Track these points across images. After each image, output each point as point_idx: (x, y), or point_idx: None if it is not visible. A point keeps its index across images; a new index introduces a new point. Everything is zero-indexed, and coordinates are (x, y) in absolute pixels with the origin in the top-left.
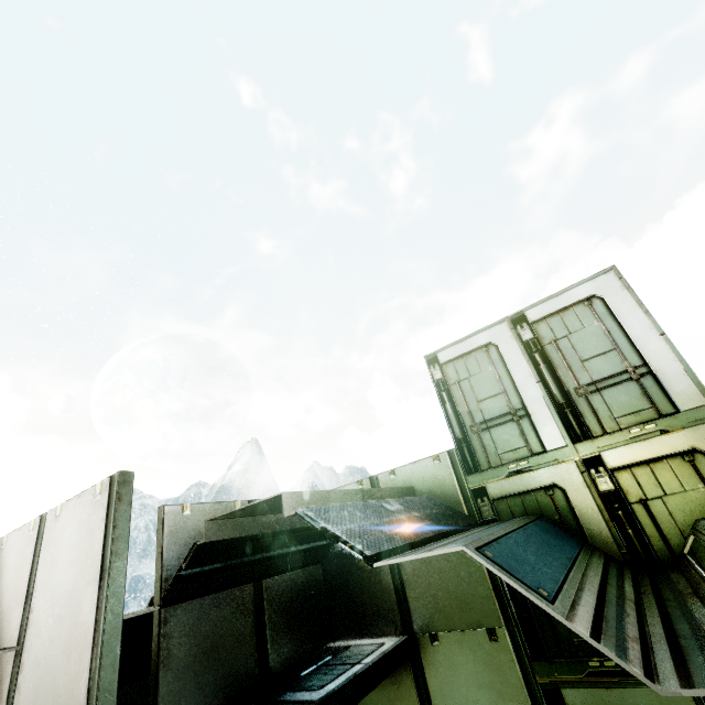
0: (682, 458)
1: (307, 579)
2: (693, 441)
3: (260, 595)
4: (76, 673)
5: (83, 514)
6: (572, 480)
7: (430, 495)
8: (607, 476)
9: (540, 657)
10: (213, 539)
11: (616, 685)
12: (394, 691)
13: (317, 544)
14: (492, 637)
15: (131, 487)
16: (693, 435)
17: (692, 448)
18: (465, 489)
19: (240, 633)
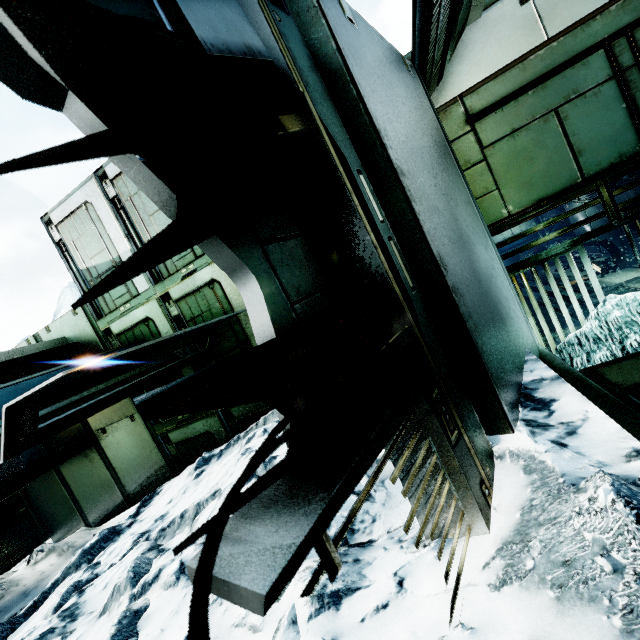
0: (209, 287)
1: None
2: (212, 274)
3: None
4: None
5: None
6: (156, 313)
7: (77, 340)
8: (175, 306)
9: (158, 422)
10: None
11: (190, 424)
12: (91, 465)
13: None
14: (133, 420)
15: None
16: (212, 270)
17: (213, 279)
18: (98, 332)
19: None
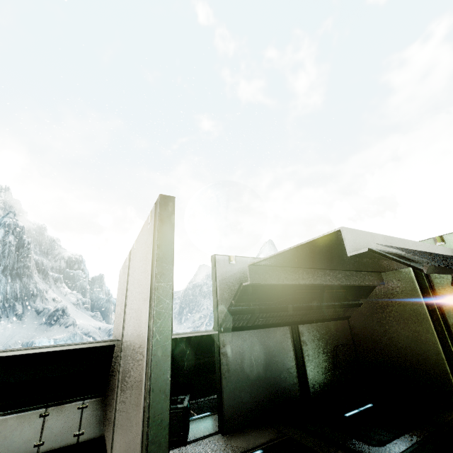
0: None
1: (336, 331)
2: None
3: (297, 337)
4: (138, 384)
5: (143, 243)
6: None
7: None
8: None
9: None
10: (256, 282)
11: None
12: None
13: (346, 303)
14: None
15: (172, 211)
16: None
17: None
18: None
19: (283, 365)
